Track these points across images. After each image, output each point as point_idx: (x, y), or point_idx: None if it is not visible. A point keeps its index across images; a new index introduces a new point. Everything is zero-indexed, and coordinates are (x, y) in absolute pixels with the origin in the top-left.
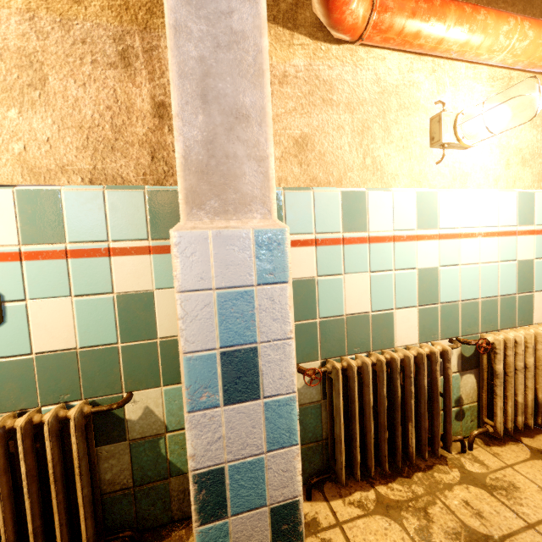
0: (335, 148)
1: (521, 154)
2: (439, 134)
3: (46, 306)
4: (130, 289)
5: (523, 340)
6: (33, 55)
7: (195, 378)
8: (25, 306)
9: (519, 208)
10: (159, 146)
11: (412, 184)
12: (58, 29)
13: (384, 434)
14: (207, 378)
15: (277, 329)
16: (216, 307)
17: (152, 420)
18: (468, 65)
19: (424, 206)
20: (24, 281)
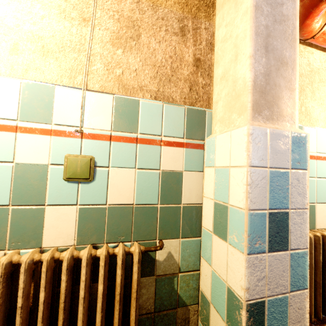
0: None
1: None
2: None
3: (119, 173)
4: (170, 168)
5: None
6: (135, 21)
7: (253, 229)
8: (108, 171)
9: None
10: (194, 83)
11: (325, 126)
12: (150, 10)
13: (320, 289)
14: (260, 230)
15: (300, 200)
16: (268, 180)
17: (171, 262)
18: None
19: None
20: (110, 154)
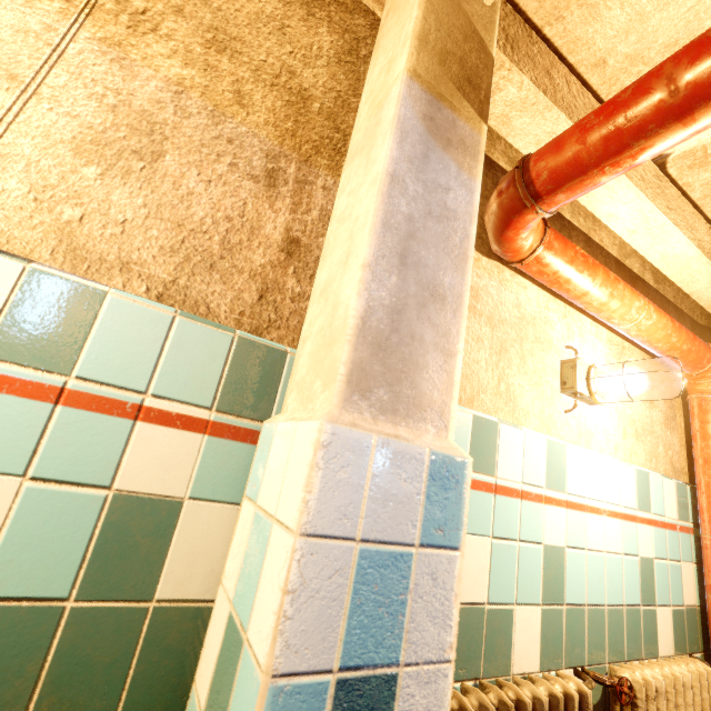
0: (472, 360)
1: (634, 426)
2: (572, 380)
3: None
4: (145, 487)
5: (664, 687)
6: (159, 125)
7: None
8: None
9: (637, 488)
10: (275, 285)
11: (541, 428)
12: (205, 116)
13: None
14: None
15: (432, 637)
16: (352, 577)
17: None
18: (592, 322)
19: (554, 459)
20: None
